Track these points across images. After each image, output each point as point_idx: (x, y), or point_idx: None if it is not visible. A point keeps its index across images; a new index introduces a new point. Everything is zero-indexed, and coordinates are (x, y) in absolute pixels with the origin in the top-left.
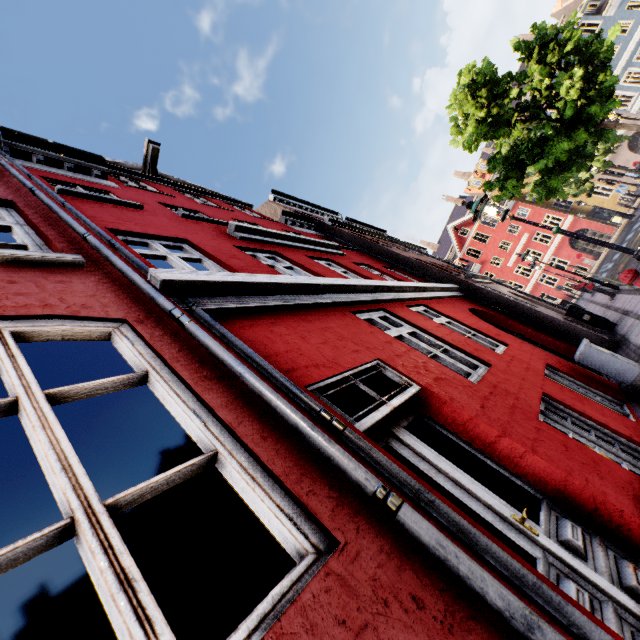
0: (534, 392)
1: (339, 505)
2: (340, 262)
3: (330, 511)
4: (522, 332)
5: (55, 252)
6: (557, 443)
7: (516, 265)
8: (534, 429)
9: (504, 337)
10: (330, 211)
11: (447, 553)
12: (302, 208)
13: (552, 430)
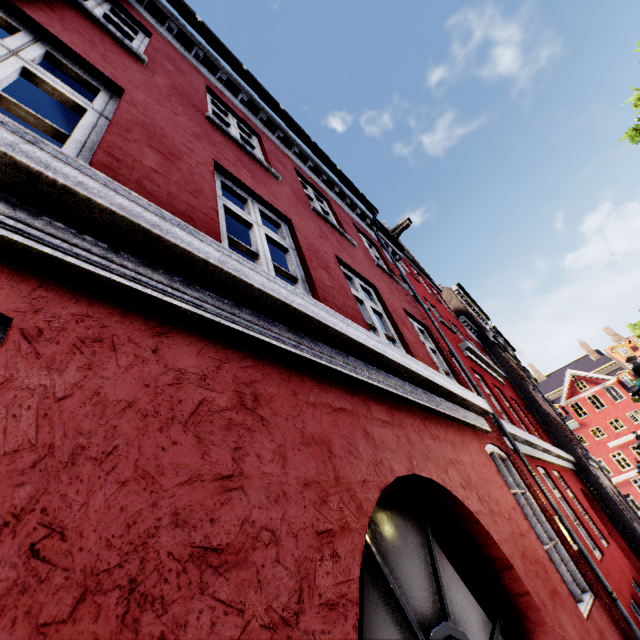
0: (627, 590)
1: (591, 584)
2: (506, 395)
3: (590, 584)
4: (611, 533)
5: (459, 383)
6: (639, 625)
7: (617, 450)
8: (628, 610)
9: (606, 534)
10: (485, 315)
11: (629, 620)
12: (468, 304)
13: (636, 618)
